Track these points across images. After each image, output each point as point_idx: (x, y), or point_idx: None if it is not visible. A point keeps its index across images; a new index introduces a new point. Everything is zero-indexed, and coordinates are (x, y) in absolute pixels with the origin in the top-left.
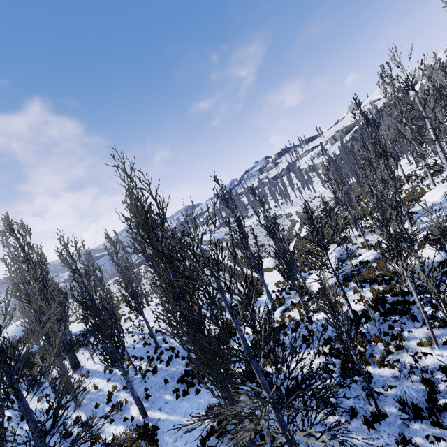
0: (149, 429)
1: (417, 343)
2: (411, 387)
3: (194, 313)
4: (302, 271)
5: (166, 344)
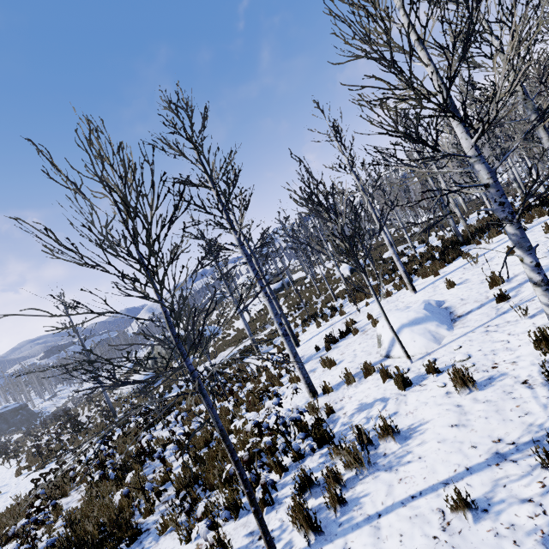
0: None
1: None
2: None
3: None
4: None
5: None
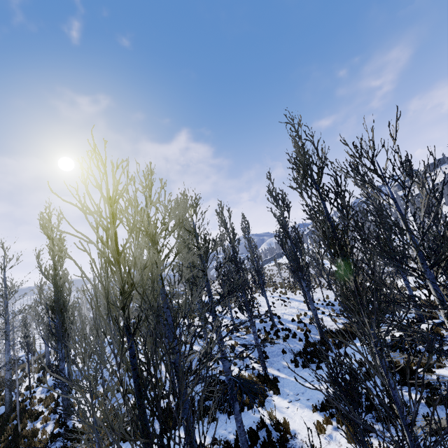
0: (269, 379)
1: None
2: None
3: (348, 245)
4: None
5: (282, 326)
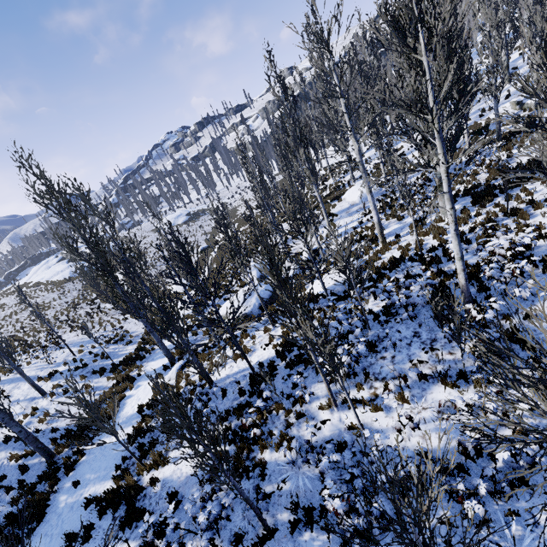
0: None
1: (318, 407)
2: (307, 475)
3: None
4: (218, 296)
5: None
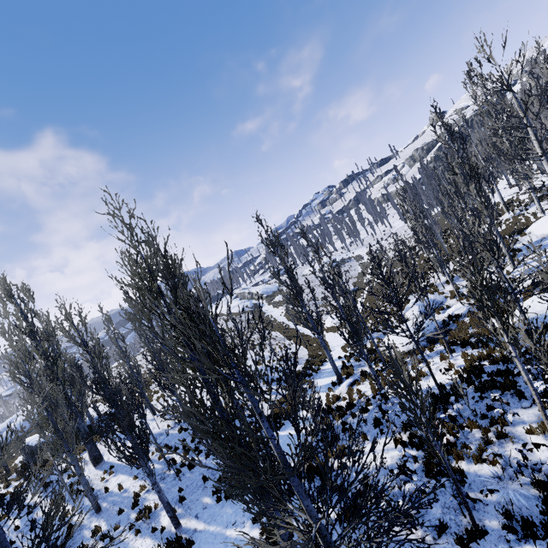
0: (182, 544)
1: (525, 430)
2: (519, 492)
3: (219, 406)
4: (376, 330)
5: None
